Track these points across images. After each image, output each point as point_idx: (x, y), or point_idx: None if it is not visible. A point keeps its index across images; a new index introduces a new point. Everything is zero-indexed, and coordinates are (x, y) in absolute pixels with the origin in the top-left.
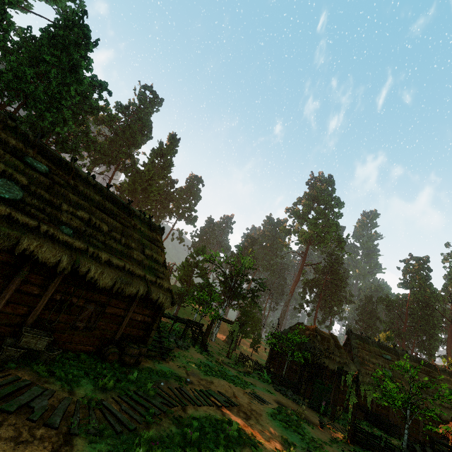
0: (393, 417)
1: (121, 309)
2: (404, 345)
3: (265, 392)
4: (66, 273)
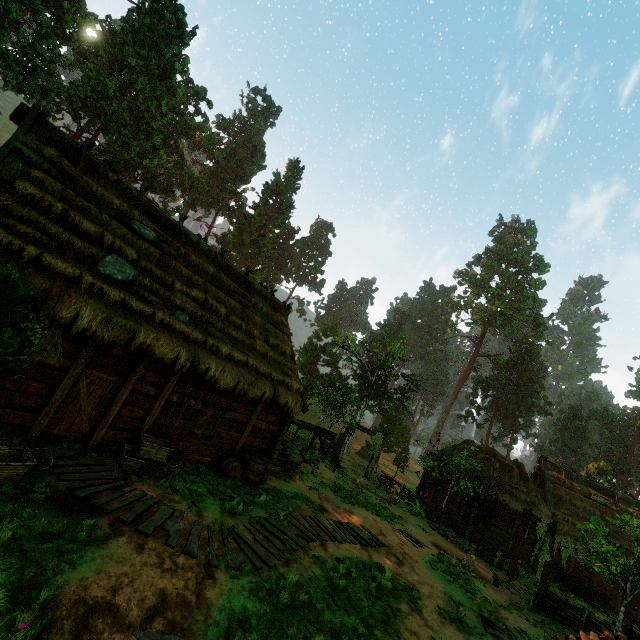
0: (600, 582)
1: (242, 415)
2: (625, 482)
3: (418, 530)
4: (184, 371)
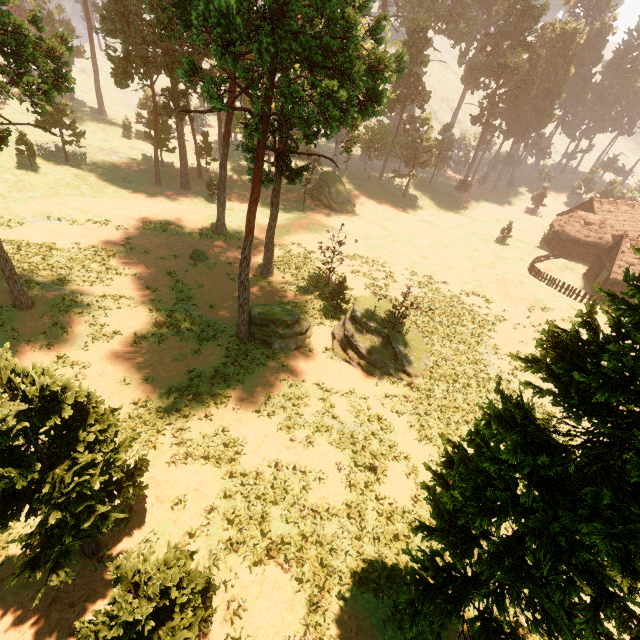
0: None
1: None
2: None
3: None
4: None
